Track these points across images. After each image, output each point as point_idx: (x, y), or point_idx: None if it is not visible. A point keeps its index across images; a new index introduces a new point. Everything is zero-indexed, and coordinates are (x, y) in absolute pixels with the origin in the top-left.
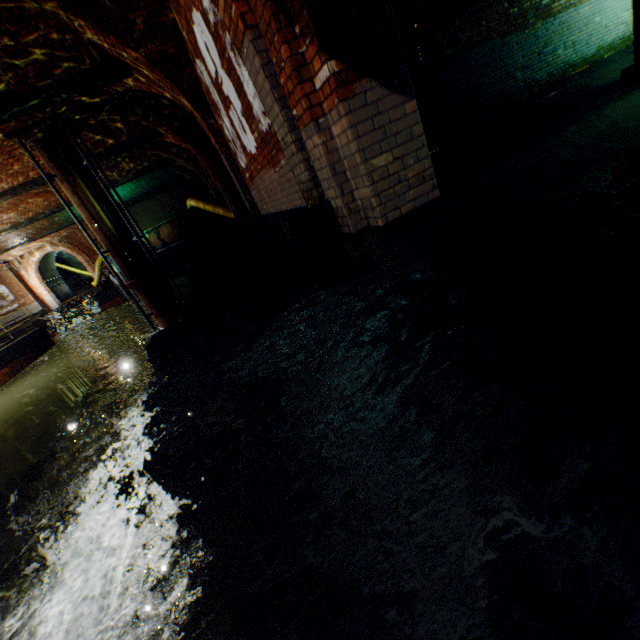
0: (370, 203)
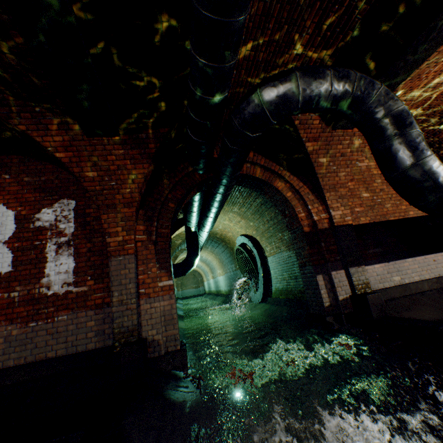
0: (176, 336)
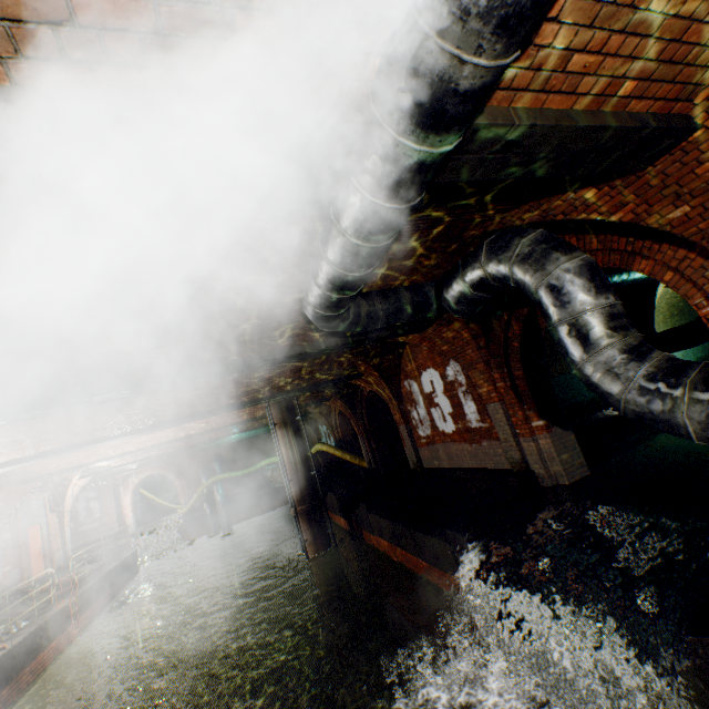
0: (560, 473)
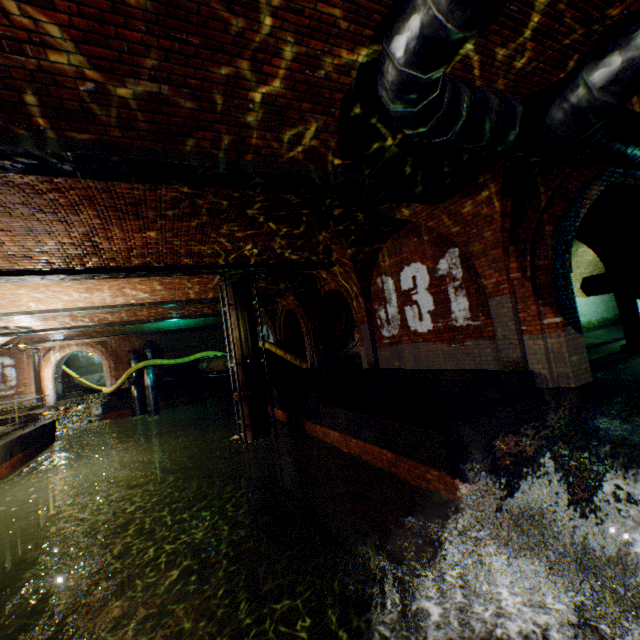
0: (567, 375)
